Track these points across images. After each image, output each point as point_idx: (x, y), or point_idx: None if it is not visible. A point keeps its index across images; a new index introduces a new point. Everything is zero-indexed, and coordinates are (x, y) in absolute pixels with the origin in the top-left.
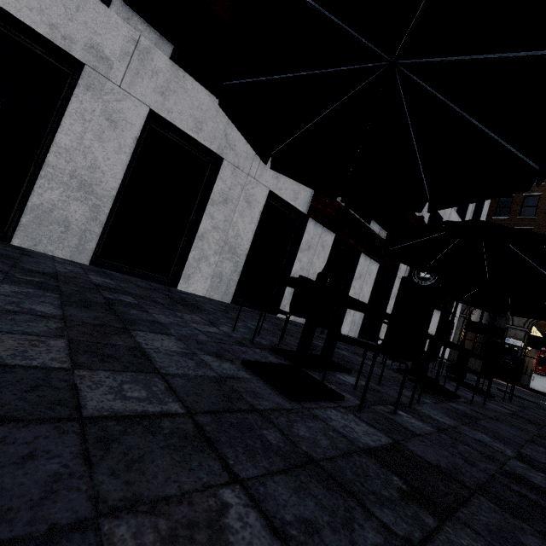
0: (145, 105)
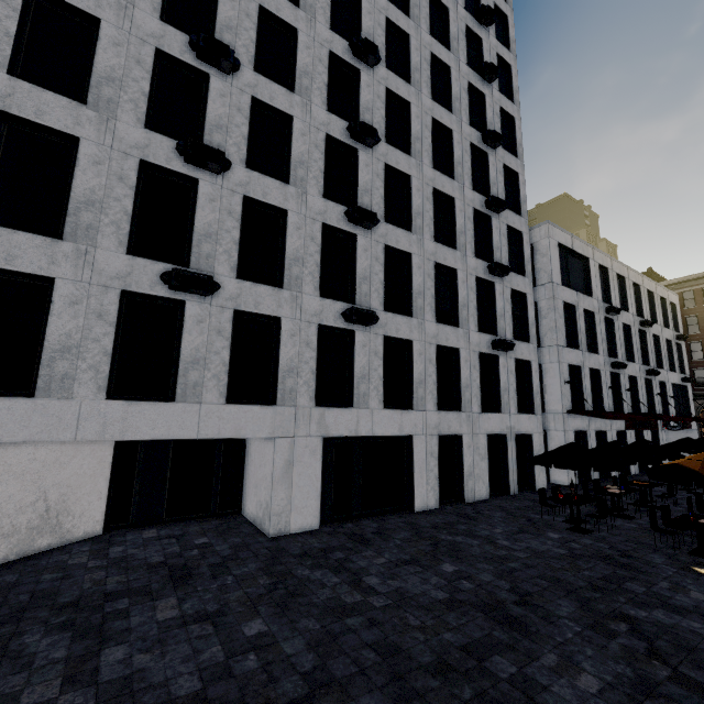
0: (594, 430)
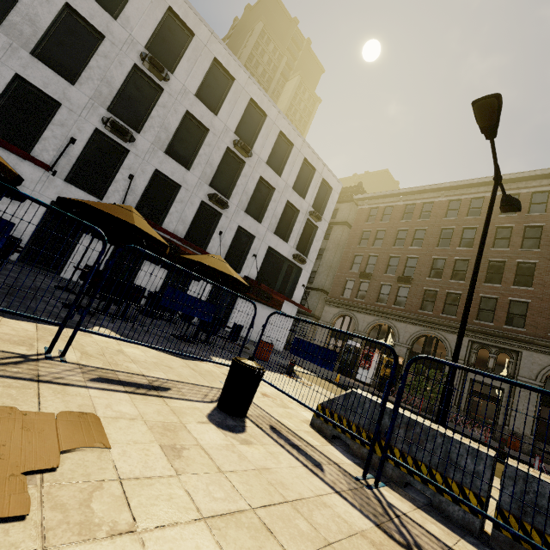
0: None
